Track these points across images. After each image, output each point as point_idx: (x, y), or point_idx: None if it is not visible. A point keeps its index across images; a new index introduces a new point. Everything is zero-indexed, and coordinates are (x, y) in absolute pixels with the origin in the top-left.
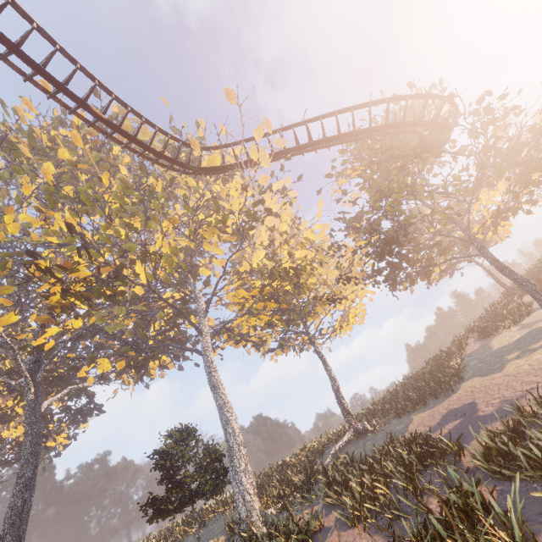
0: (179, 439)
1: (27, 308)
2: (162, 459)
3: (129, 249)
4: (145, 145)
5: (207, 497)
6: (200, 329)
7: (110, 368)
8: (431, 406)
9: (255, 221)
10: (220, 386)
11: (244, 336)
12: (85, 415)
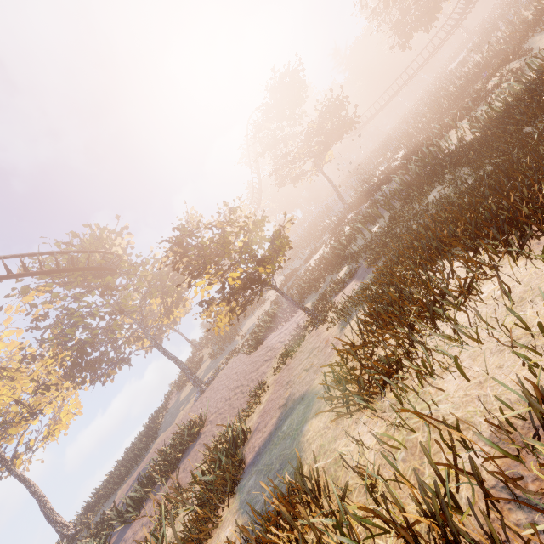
0: None
1: None
2: None
3: None
4: None
5: None
6: None
7: None
8: (132, 474)
9: None
10: None
11: None
12: None
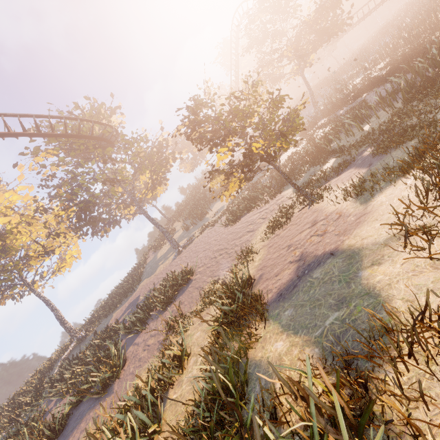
0: None
1: None
2: None
3: None
4: None
5: None
6: None
7: None
8: (123, 304)
9: None
10: None
11: None
12: None
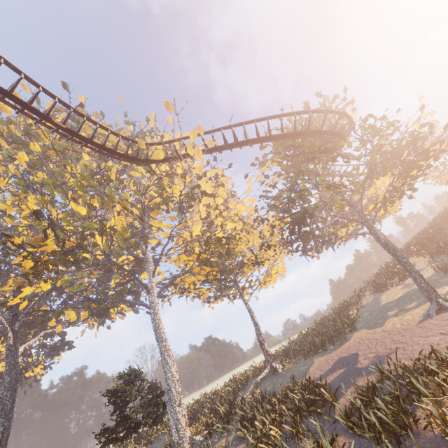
0: (128, 381)
1: (5, 274)
2: (114, 396)
3: (88, 227)
4: (99, 145)
5: (150, 424)
6: (148, 287)
7: (75, 318)
8: (328, 352)
9: (193, 201)
10: (163, 335)
11: (186, 289)
12: (58, 349)
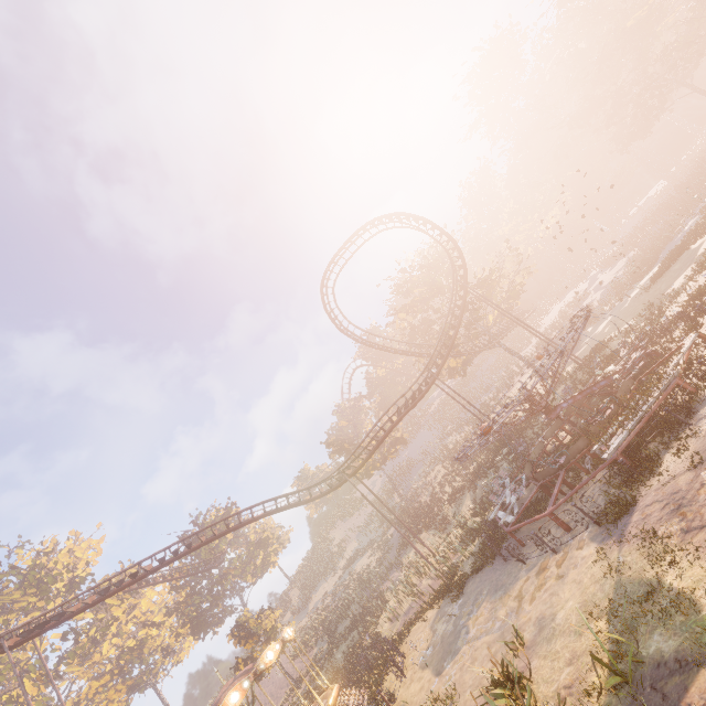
0: None
1: None
2: None
3: None
4: None
5: None
6: None
7: None
8: None
9: (107, 630)
10: None
11: None
12: None
